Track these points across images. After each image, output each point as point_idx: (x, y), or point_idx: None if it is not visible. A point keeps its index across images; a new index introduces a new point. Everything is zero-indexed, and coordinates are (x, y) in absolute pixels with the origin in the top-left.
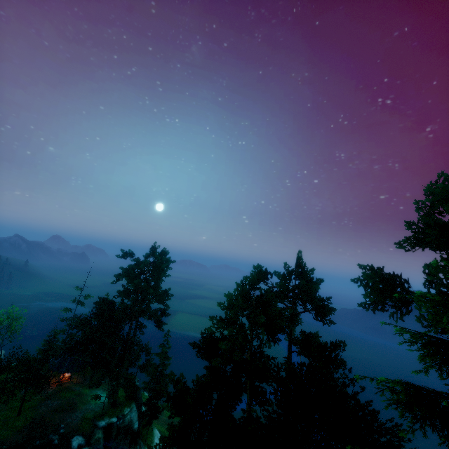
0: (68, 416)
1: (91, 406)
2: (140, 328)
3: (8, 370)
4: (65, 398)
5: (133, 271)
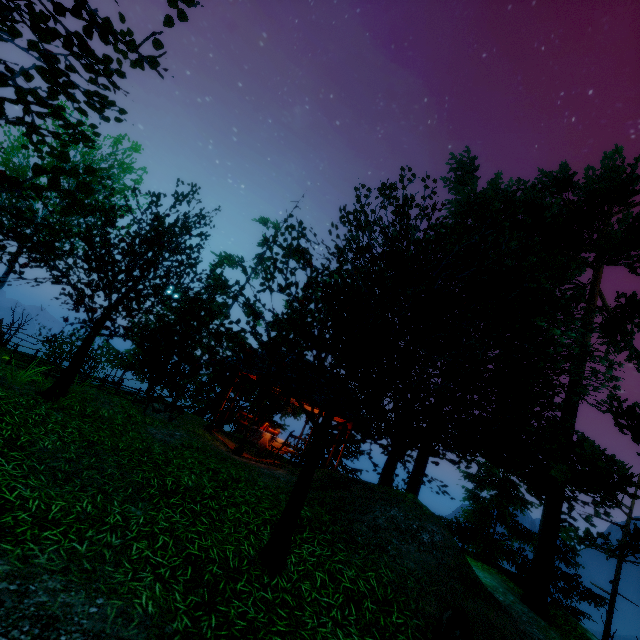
0: (527, 635)
1: (496, 595)
2: (621, 332)
3: (7, 352)
4: (439, 521)
5: (563, 175)
